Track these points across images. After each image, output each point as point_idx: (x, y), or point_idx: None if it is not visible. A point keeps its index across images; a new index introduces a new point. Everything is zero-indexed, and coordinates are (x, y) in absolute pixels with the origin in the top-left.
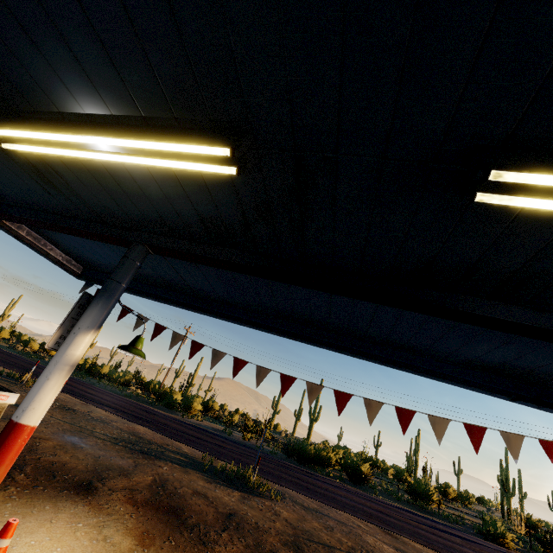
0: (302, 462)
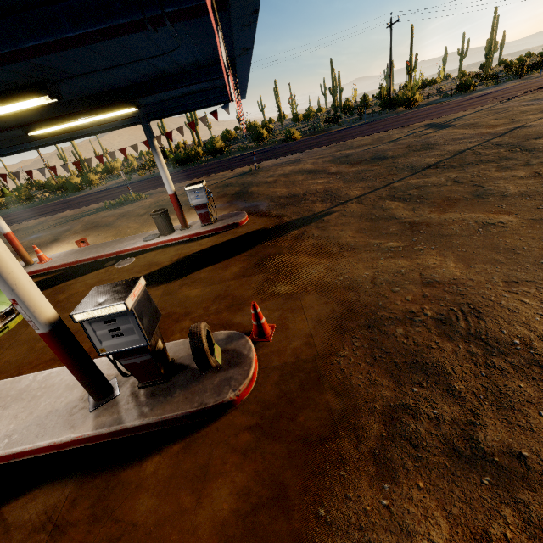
0: (184, 166)
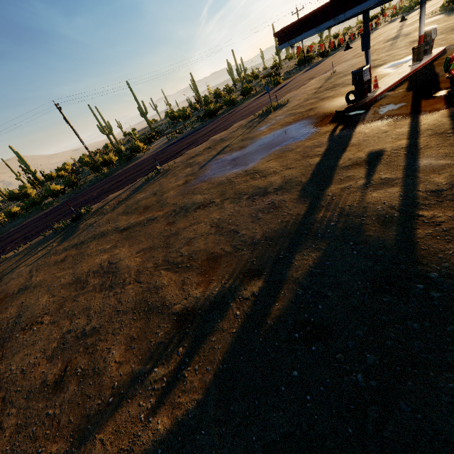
0: (211, 118)
